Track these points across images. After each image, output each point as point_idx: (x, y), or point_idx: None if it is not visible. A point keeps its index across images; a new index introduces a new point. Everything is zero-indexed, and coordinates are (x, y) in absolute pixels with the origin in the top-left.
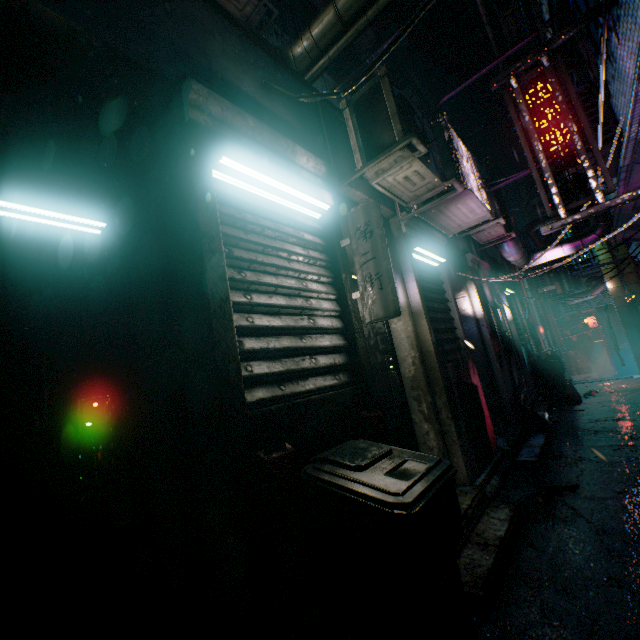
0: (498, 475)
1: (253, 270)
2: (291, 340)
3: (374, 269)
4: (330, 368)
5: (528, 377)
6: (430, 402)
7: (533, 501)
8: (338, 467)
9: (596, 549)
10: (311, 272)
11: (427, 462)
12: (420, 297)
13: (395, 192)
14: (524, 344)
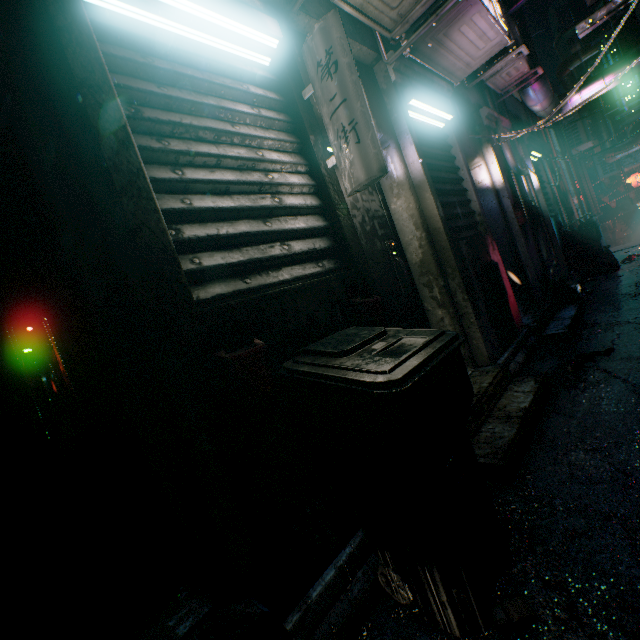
0: (523, 352)
1: (181, 138)
2: (251, 225)
3: (346, 117)
4: (309, 255)
5: (558, 251)
6: (442, 286)
7: (562, 371)
8: (320, 357)
9: (633, 406)
10: (266, 137)
11: (426, 336)
12: (421, 164)
13: (371, 14)
14: (554, 216)
